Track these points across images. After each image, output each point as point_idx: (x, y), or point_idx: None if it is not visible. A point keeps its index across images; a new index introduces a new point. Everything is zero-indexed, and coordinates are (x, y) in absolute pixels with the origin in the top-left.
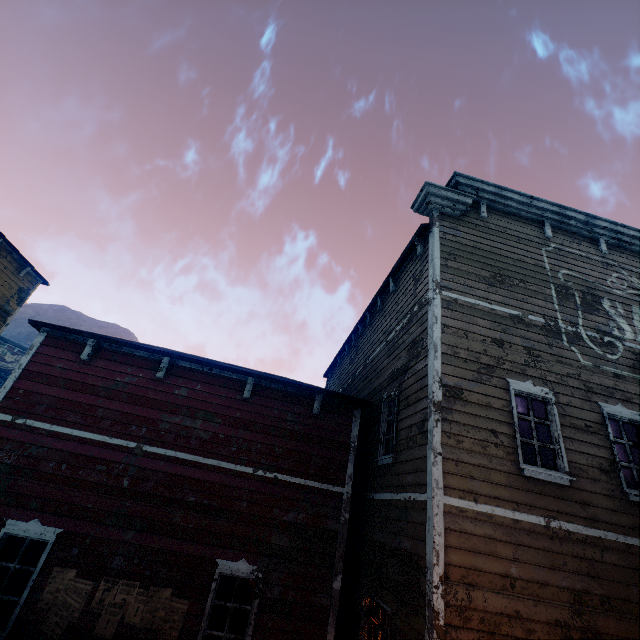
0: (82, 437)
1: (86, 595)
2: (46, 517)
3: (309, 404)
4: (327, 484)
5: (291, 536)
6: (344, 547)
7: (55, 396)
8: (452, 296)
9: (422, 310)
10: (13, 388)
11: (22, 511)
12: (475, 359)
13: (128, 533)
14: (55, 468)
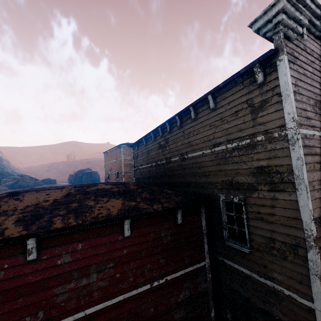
0: None
1: None
2: None
3: (173, 217)
4: (196, 264)
5: (185, 307)
6: (212, 293)
7: None
8: (304, 132)
9: (274, 144)
10: None
11: None
12: (320, 186)
13: None
14: None
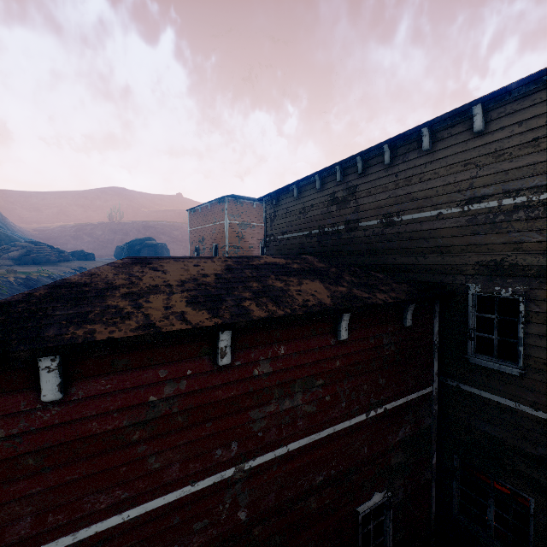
0: (145, 512)
1: None
2: None
3: (400, 316)
4: (422, 390)
5: (403, 449)
6: (436, 432)
7: (38, 492)
8: None
9: None
10: None
11: None
12: None
13: None
14: None
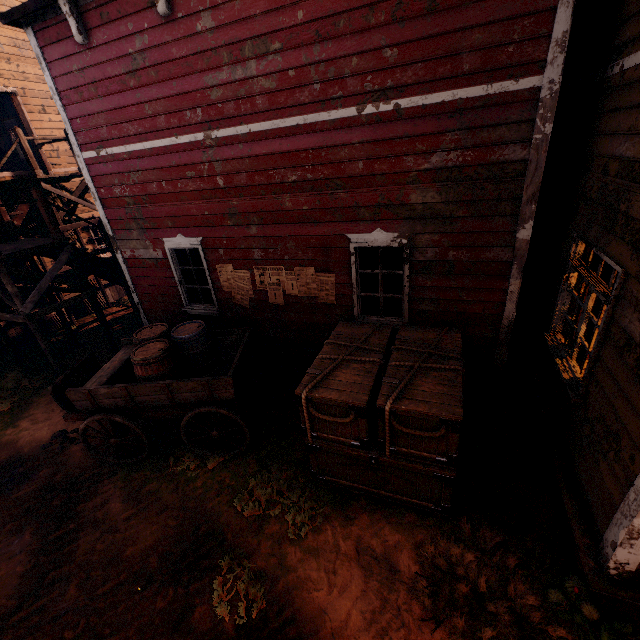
0: (155, 148)
1: (249, 280)
2: (184, 231)
3: None
4: (501, 82)
5: (440, 189)
6: (539, 182)
7: (102, 112)
8: None
9: None
10: (71, 121)
11: (167, 231)
12: None
13: (251, 229)
14: (159, 188)
